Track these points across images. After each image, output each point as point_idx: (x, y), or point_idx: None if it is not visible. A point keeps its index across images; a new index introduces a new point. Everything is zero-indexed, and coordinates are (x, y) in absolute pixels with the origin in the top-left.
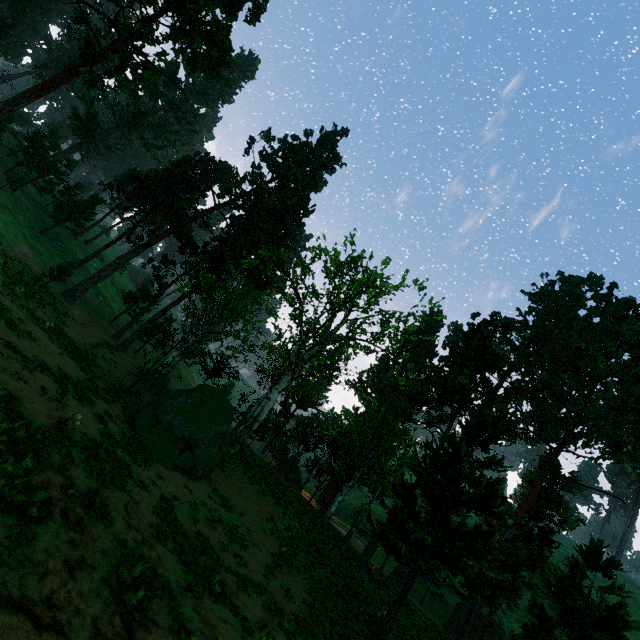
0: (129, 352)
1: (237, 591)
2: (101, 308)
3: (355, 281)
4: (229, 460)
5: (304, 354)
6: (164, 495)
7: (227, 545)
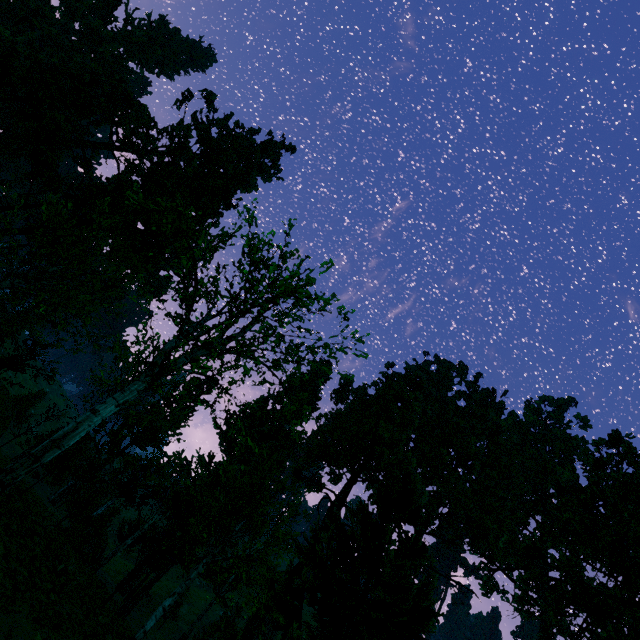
0: None
1: None
2: None
3: (275, 284)
4: None
5: (178, 357)
6: None
7: None
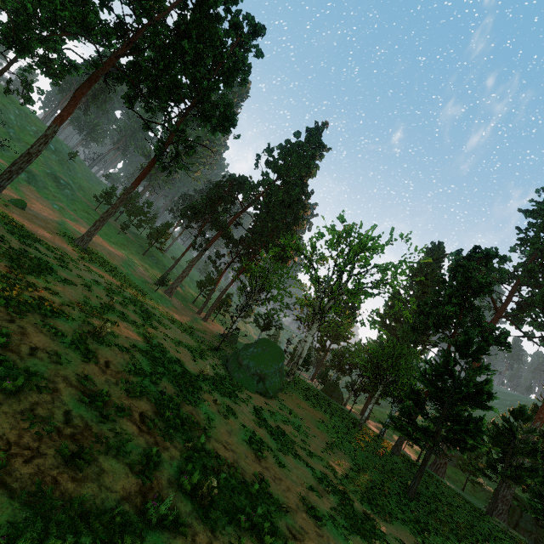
0: (209, 322)
1: (306, 457)
2: (185, 295)
3: (352, 246)
4: (287, 386)
5: (325, 306)
6: (255, 407)
7: (296, 434)
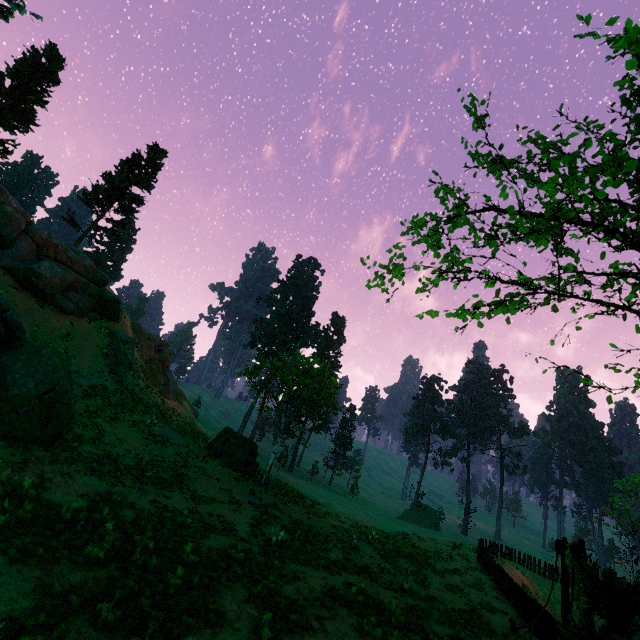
0: None
1: None
2: None
3: None
4: None
5: None
6: None
7: None
